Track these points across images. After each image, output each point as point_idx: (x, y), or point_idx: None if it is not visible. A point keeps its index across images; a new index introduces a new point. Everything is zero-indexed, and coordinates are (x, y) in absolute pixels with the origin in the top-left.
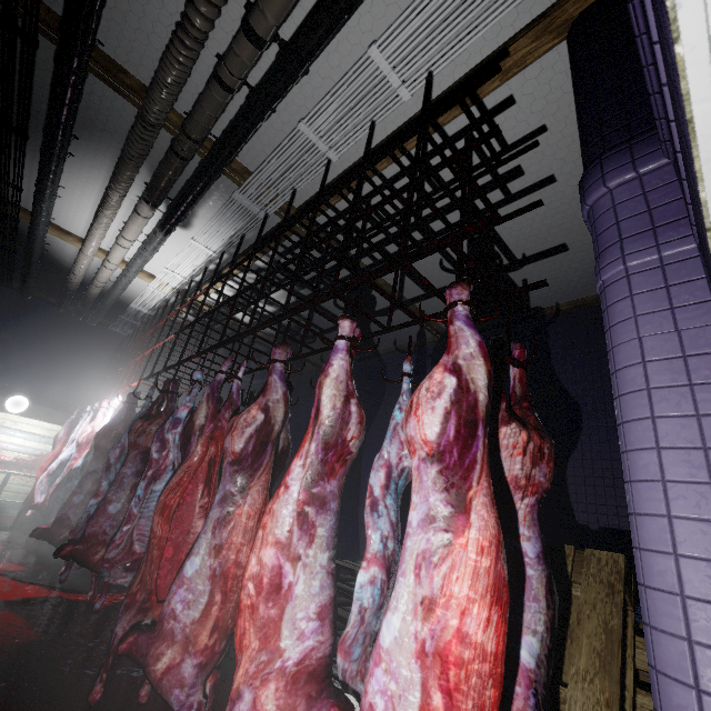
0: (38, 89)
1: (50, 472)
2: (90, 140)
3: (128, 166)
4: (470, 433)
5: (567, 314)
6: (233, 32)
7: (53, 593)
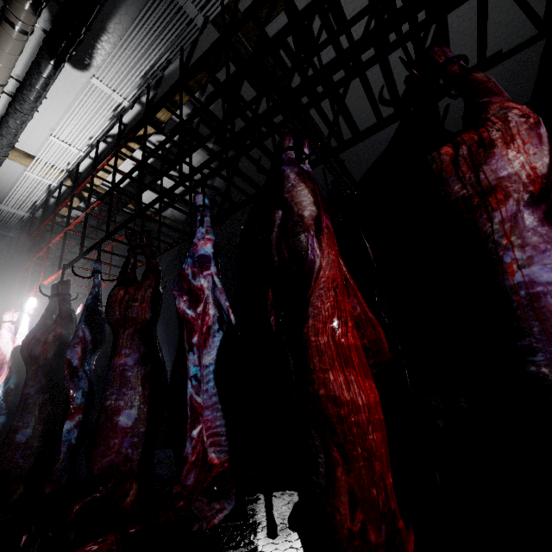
0: None
1: None
2: None
3: None
4: None
5: None
6: None
7: None
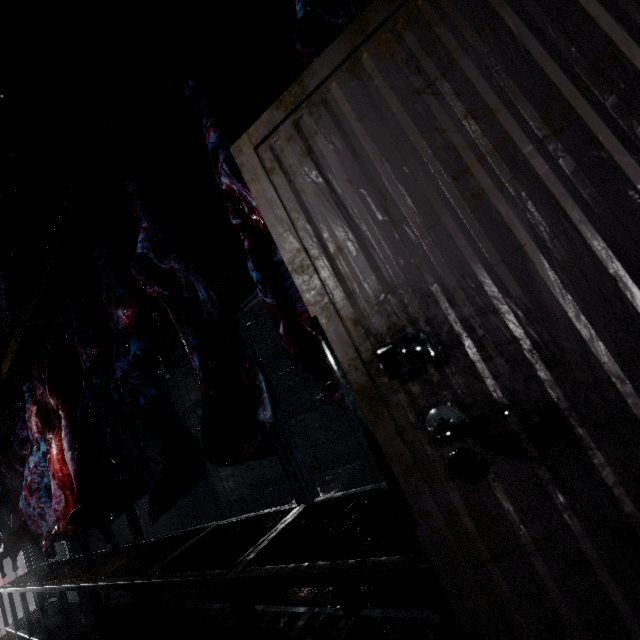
0: None
1: None
2: None
3: None
4: None
5: None
6: None
7: None
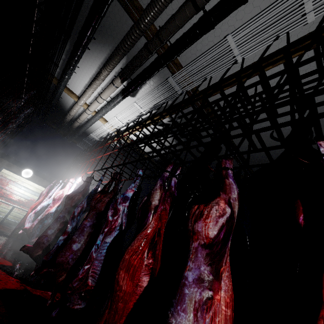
0: (84, 8)
1: (36, 211)
2: (101, 41)
3: (118, 55)
4: None
5: None
6: None
7: (24, 287)
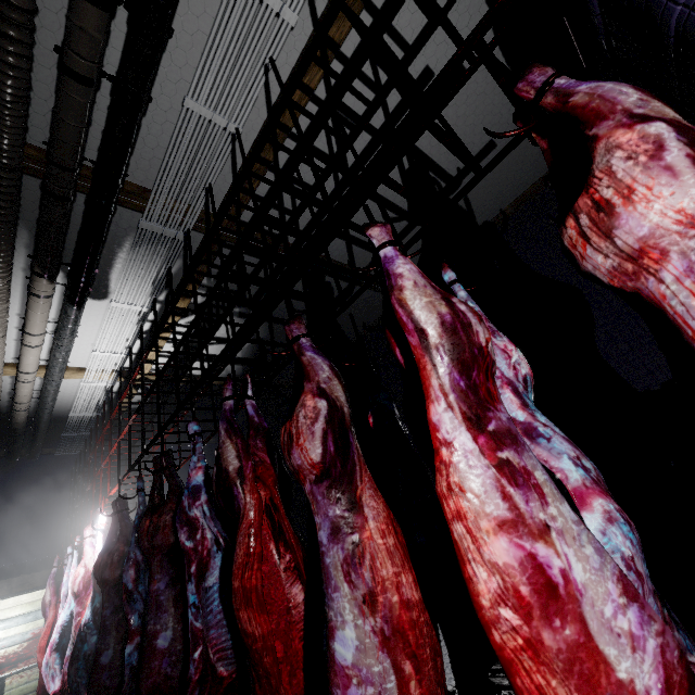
0: None
1: (53, 647)
2: None
3: None
4: None
5: (514, 216)
6: (64, 10)
7: None
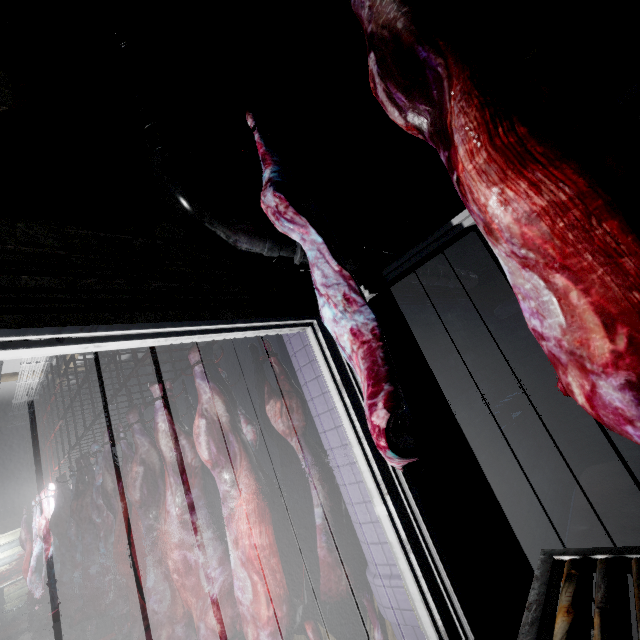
0: None
1: (33, 571)
2: None
3: None
4: (223, 444)
5: None
6: None
7: None
